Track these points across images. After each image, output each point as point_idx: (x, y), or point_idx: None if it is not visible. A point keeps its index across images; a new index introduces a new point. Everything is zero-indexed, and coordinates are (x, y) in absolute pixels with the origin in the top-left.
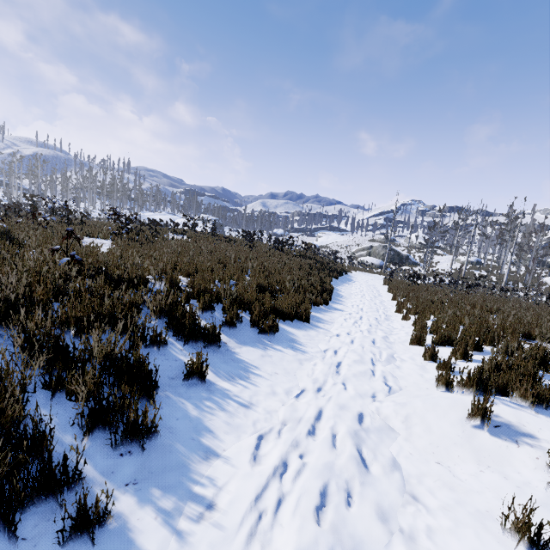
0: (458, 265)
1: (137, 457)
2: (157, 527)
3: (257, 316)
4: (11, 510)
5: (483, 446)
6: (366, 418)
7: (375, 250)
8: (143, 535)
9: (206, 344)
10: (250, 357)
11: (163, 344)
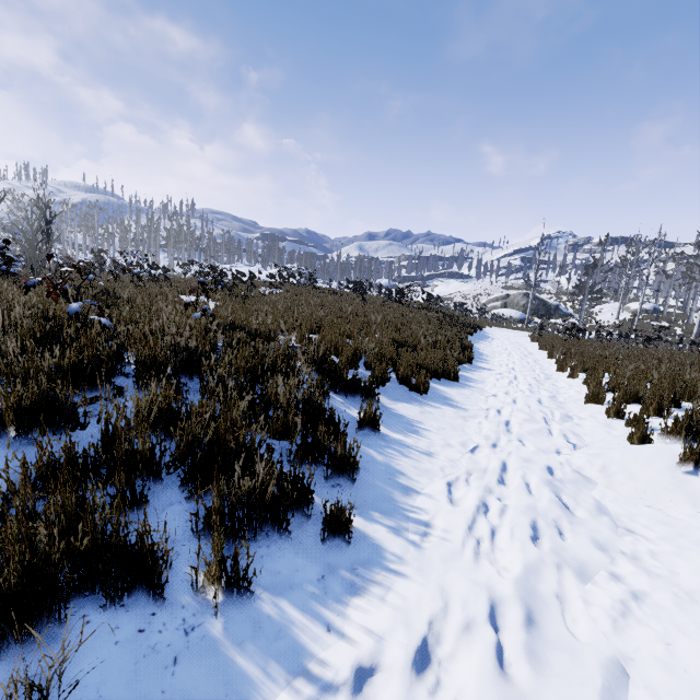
0: (627, 316)
1: (347, 489)
2: (392, 538)
3: (406, 372)
4: (281, 511)
5: (698, 490)
6: (557, 468)
7: (512, 300)
8: (384, 542)
9: (364, 398)
10: (409, 413)
11: (326, 396)
